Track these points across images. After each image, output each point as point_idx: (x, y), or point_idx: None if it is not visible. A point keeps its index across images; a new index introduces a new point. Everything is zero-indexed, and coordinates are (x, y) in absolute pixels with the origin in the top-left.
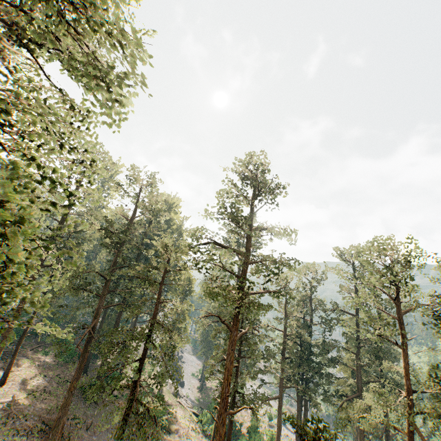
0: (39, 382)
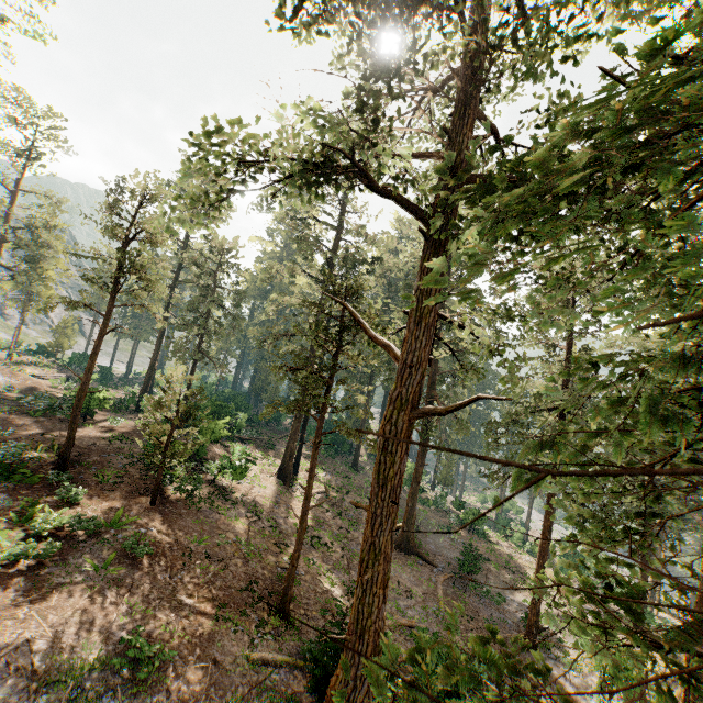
0: (324, 475)
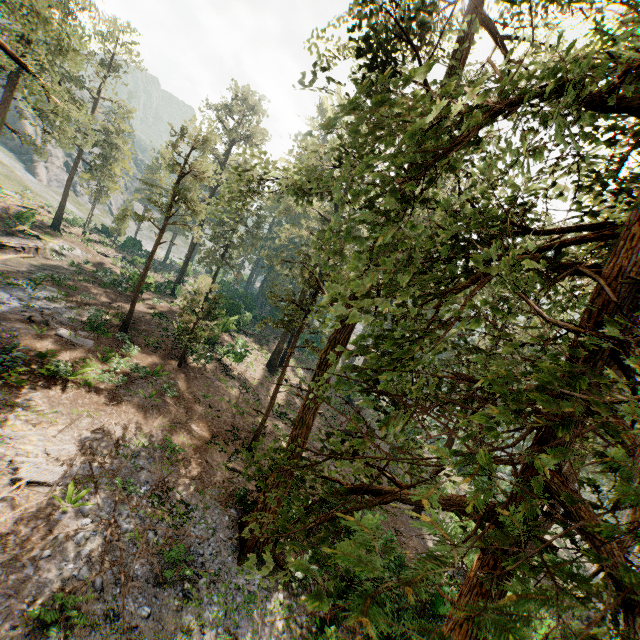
0: (302, 372)
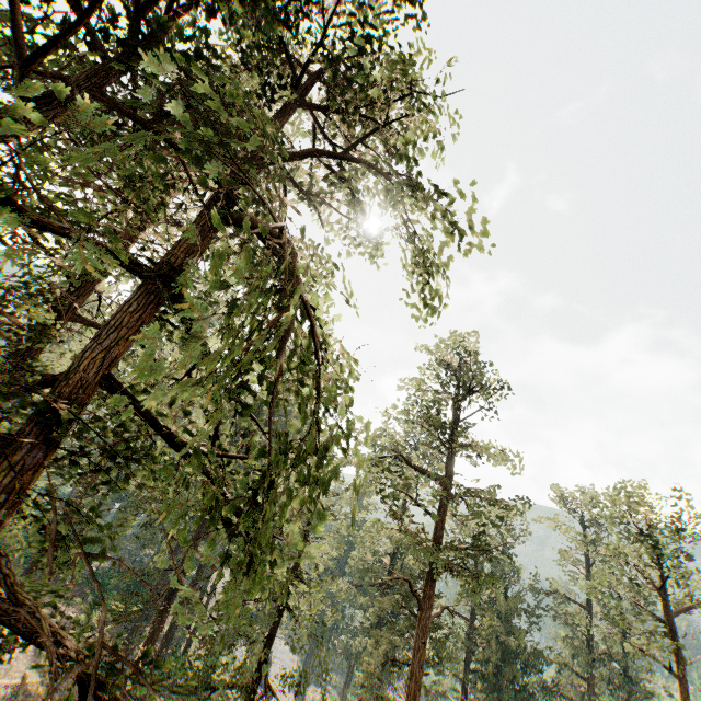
0: None
